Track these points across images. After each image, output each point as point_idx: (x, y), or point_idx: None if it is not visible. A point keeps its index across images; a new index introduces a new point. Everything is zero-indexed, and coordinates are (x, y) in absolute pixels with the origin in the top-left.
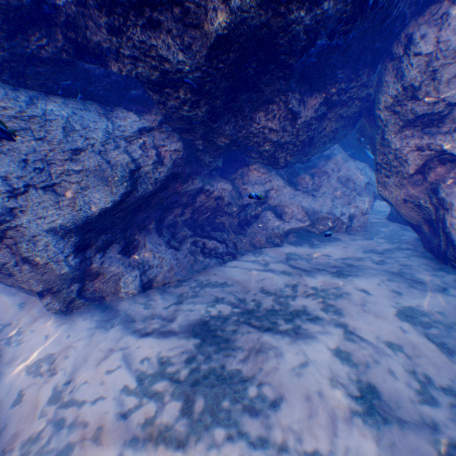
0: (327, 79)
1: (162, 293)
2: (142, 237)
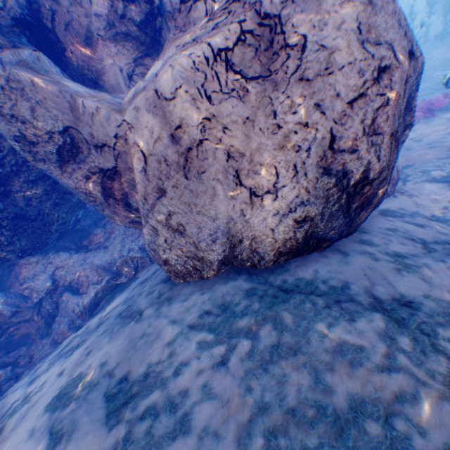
0: None
1: None
2: None
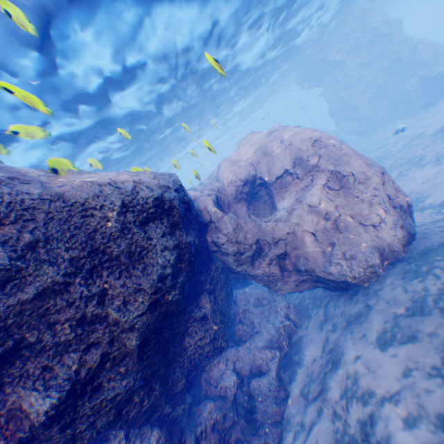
0: (198, 284)
1: None
2: None
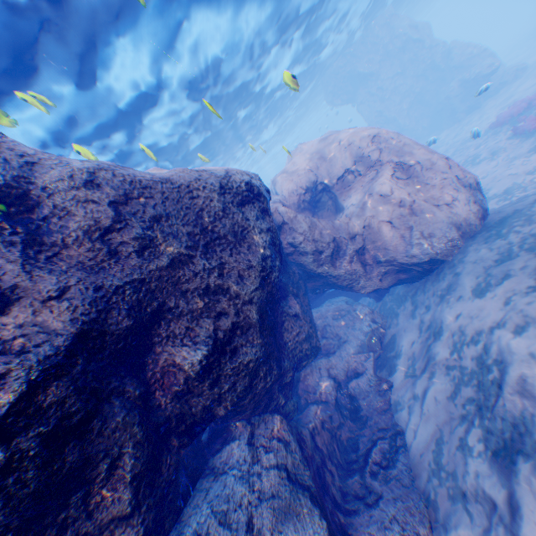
0: (283, 287)
1: (446, 529)
2: (357, 534)
